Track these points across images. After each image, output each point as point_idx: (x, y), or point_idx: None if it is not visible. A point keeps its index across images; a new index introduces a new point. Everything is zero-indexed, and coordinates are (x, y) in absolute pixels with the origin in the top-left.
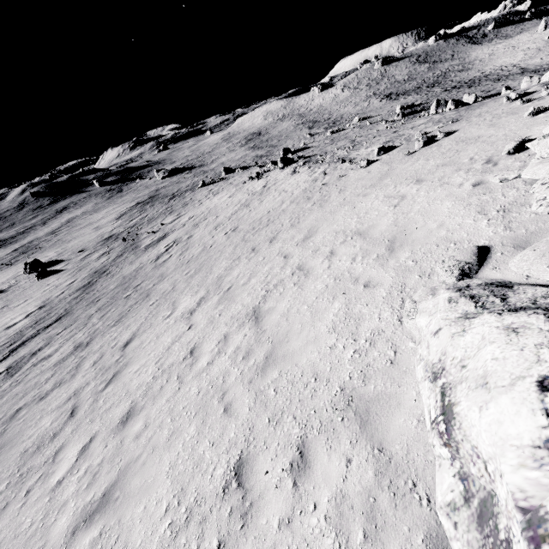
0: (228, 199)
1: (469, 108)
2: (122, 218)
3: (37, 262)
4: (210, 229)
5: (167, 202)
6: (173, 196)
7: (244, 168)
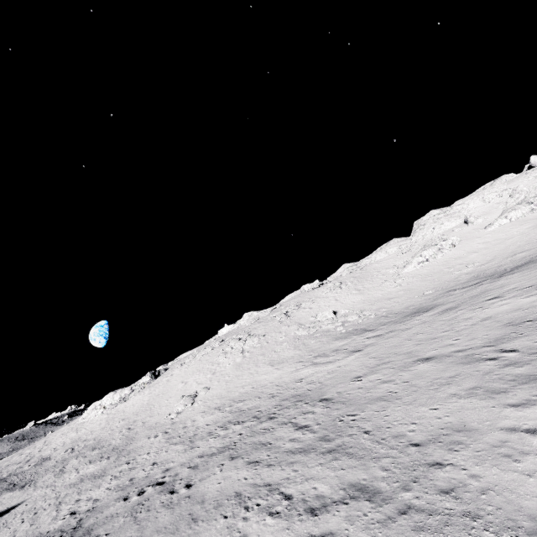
0: None
1: None
2: None
3: None
4: None
5: None
6: None
7: None
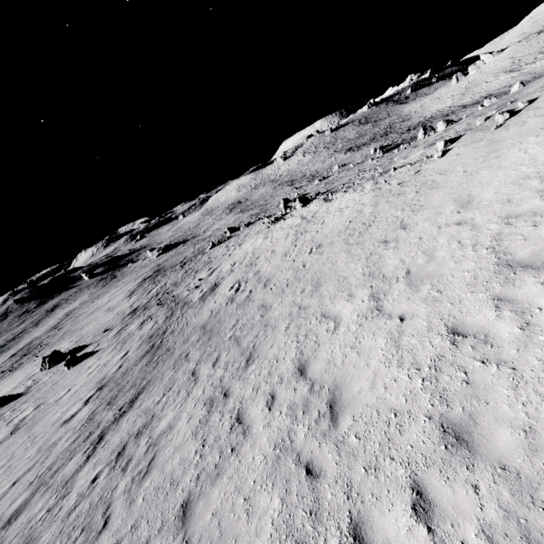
0: (266, 239)
1: (502, 100)
2: (135, 294)
3: (57, 353)
4: (279, 259)
5: (181, 268)
6: (183, 262)
7: (248, 224)
